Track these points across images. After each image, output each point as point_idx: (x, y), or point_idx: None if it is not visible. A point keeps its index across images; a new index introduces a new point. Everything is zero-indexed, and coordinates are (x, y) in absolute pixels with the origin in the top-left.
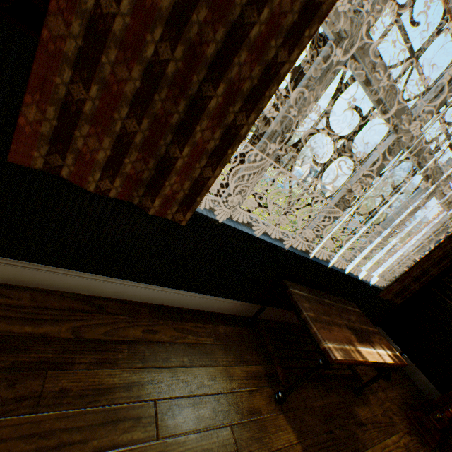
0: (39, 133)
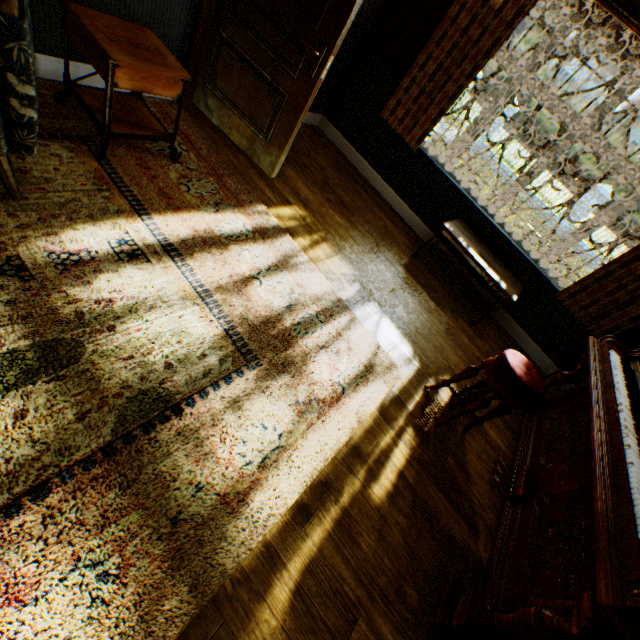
0: (389, 109)
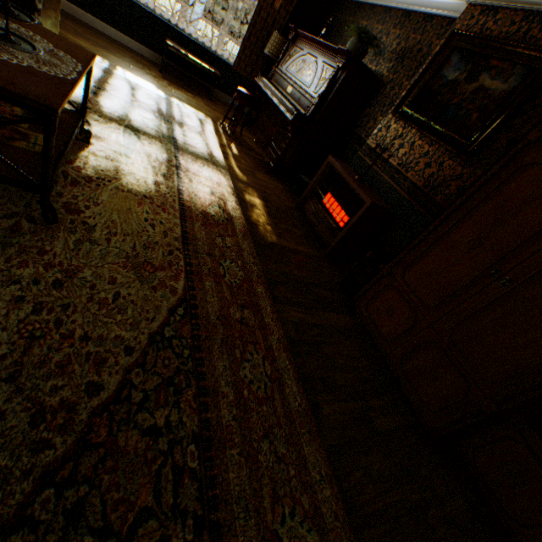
0: None
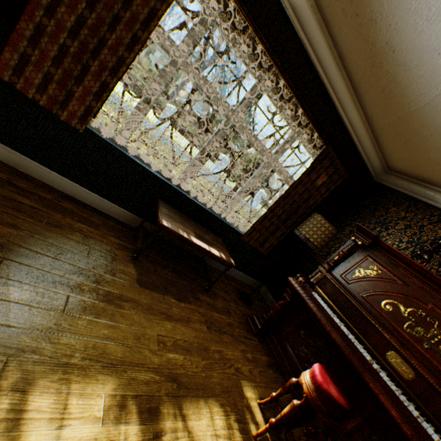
0: (10, 65)
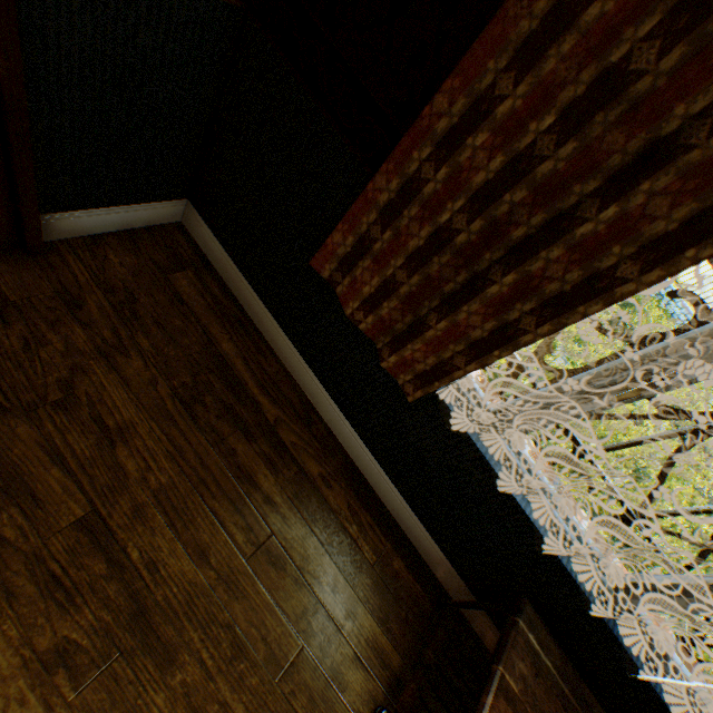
0: (336, 252)
